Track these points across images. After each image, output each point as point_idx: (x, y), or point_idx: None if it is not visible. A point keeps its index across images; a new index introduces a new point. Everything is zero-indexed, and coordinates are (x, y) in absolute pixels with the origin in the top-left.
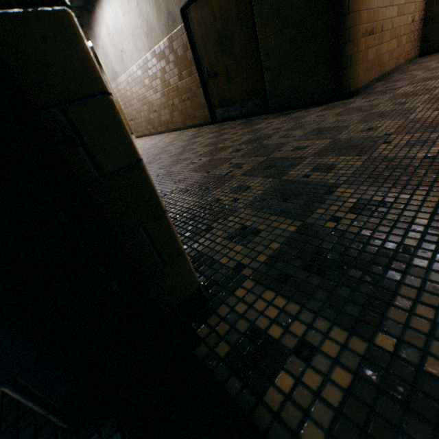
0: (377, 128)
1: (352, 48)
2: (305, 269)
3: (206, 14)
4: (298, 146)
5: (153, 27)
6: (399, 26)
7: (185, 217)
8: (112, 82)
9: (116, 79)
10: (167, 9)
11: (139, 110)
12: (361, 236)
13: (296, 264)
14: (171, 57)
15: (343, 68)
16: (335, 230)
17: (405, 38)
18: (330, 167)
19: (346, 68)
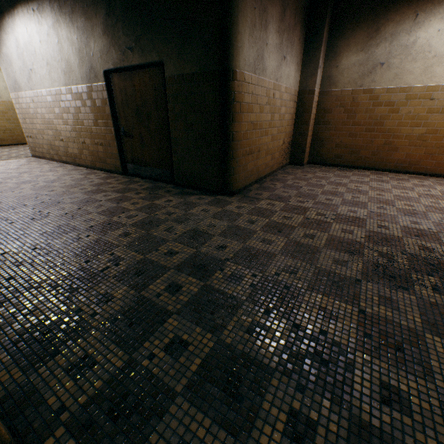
0: (225, 248)
1: (234, 163)
2: (108, 414)
3: (128, 87)
4: (172, 249)
5: (74, 69)
6: (273, 147)
7: (40, 330)
8: (11, 91)
9: (19, 91)
10: (91, 64)
11: (42, 131)
12: (158, 378)
13: (105, 407)
14: (89, 102)
15: (228, 174)
16: (147, 369)
17: (278, 153)
18: (178, 288)
19: (230, 175)
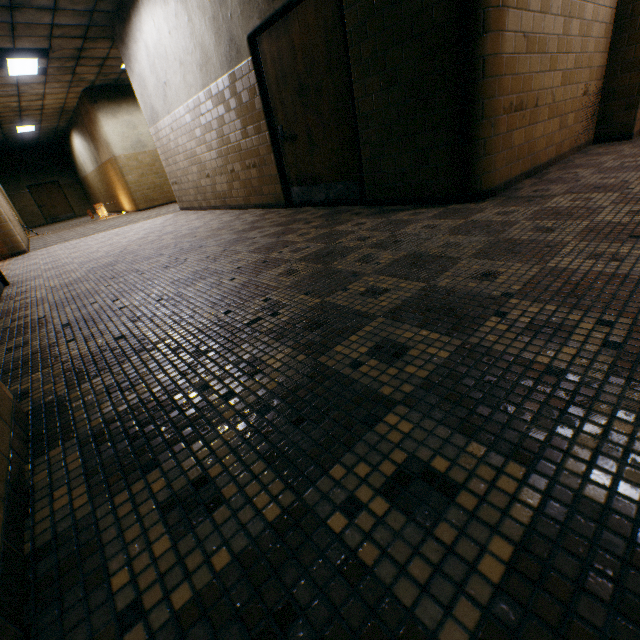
0: (496, 276)
1: (487, 128)
2: None
3: (283, 49)
4: (374, 286)
5: (210, 55)
6: (564, 99)
7: (137, 417)
8: (150, 125)
9: (157, 122)
10: (230, 34)
11: (186, 170)
12: (376, 579)
13: None
14: (233, 102)
15: (473, 156)
16: (341, 542)
17: (572, 116)
18: (398, 352)
19: (477, 156)
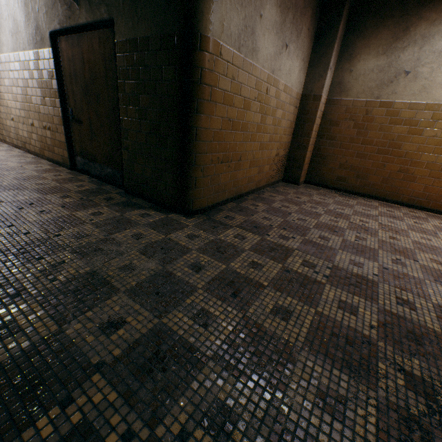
0: (117, 330)
1: (198, 171)
2: None
3: (76, 55)
4: (14, 319)
5: (20, 29)
6: (262, 157)
7: None
8: None
9: None
10: (37, 22)
11: None
12: None
13: None
14: (36, 74)
15: (188, 186)
16: None
17: (268, 166)
18: None
19: (191, 187)
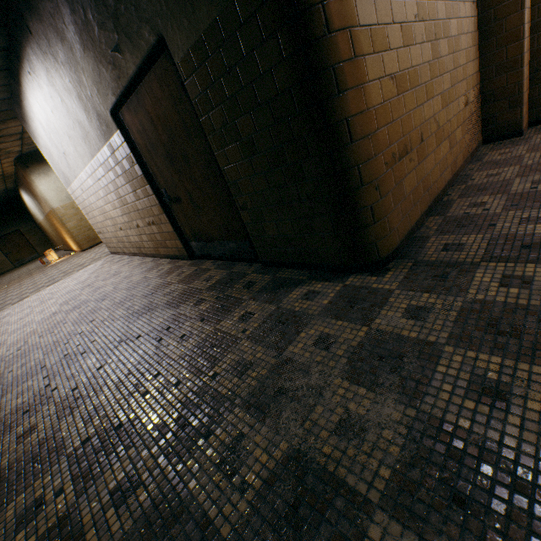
0: None
1: (370, 193)
2: None
3: (143, 120)
4: None
5: (87, 130)
6: (448, 119)
7: None
8: (66, 187)
9: (70, 184)
10: (95, 110)
11: (104, 223)
12: None
13: None
14: (118, 169)
15: (362, 224)
16: None
17: (459, 130)
18: None
19: (367, 224)
